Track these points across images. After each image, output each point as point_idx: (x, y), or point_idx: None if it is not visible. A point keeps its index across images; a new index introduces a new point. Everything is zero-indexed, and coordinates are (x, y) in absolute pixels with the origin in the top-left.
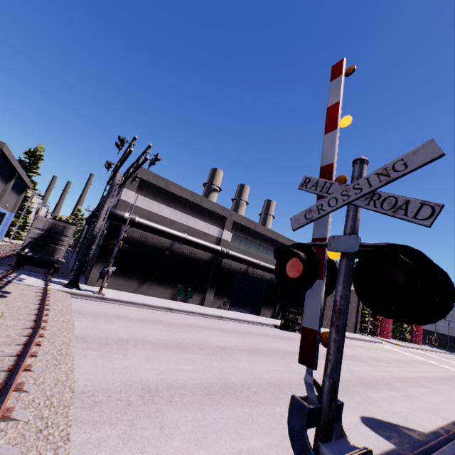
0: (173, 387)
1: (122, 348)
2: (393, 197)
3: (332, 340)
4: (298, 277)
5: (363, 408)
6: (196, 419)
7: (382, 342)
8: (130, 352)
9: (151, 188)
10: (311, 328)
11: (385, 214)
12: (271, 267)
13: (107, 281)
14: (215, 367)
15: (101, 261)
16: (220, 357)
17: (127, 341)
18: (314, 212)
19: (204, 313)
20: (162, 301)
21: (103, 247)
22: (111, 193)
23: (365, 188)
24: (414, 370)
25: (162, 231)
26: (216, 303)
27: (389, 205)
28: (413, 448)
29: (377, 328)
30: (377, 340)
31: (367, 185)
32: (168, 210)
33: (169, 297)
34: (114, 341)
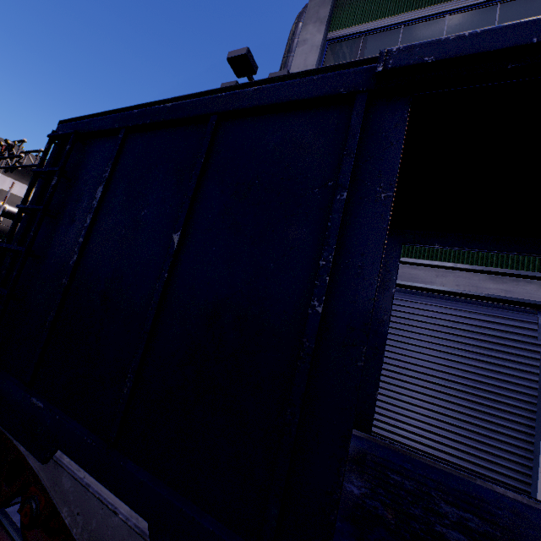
0: None
1: None
2: None
3: None
4: None
5: None
6: None
7: None
8: None
9: (26, 170)
10: None
11: None
12: None
13: None
14: None
15: None
16: None
17: None
18: None
19: None
20: None
21: None
22: None
23: None
24: None
25: None
26: None
27: None
28: None
29: None
30: None
31: None
32: None
33: None
34: None
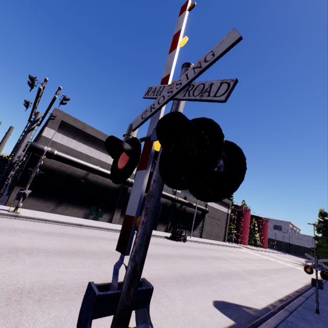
0: (50, 287)
1: (13, 256)
2: (202, 84)
3: (141, 222)
4: (124, 167)
5: (217, 294)
6: (59, 316)
7: (242, 247)
8: (19, 259)
9: (71, 129)
10: (131, 215)
11: (195, 99)
12: (165, 194)
13: (26, 202)
14: (101, 268)
15: (21, 186)
16: (109, 260)
17: (22, 250)
18: (148, 112)
19: (109, 228)
20: (75, 219)
21: (24, 174)
22: (31, 128)
23: (184, 81)
24: (259, 265)
25: (78, 163)
26: (122, 221)
27: (199, 91)
28: (248, 322)
29: (239, 238)
30: (238, 246)
31: (186, 79)
32: (84, 147)
33: (82, 216)
34: (7, 250)
